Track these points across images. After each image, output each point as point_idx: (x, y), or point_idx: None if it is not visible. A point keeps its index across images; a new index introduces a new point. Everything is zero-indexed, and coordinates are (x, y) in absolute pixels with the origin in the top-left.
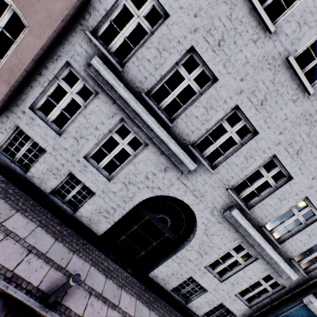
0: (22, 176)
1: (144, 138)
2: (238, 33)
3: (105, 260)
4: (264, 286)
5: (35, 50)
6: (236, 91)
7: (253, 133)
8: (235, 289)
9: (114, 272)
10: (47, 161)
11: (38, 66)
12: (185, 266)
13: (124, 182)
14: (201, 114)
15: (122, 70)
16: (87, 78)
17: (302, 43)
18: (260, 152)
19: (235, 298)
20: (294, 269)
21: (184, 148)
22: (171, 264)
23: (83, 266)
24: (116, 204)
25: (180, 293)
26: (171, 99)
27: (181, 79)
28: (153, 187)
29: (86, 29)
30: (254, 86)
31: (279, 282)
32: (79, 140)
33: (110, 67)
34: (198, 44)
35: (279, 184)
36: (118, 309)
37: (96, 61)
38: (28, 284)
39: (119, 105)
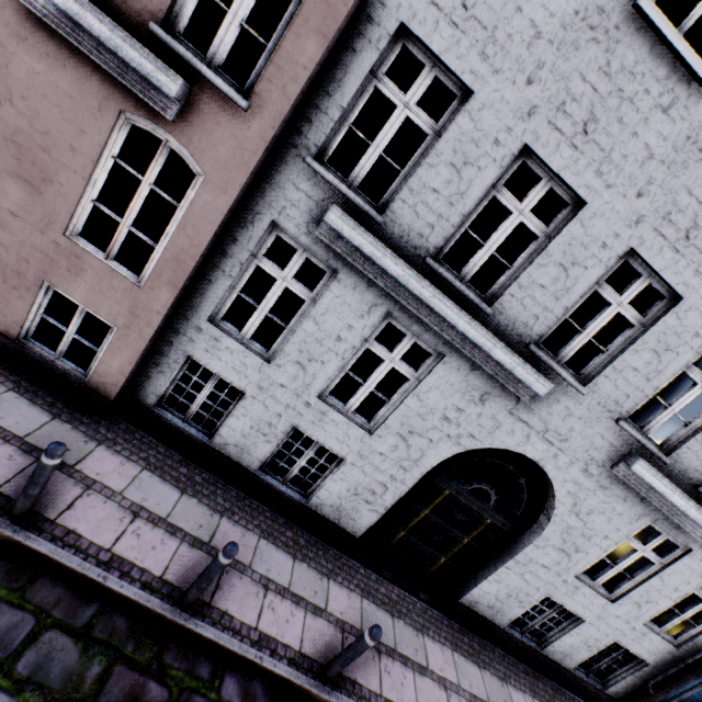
0: (206, 445)
1: (435, 344)
2: (628, 100)
3: (379, 583)
4: None
5: (219, 216)
6: (626, 220)
7: (669, 300)
8: (642, 613)
9: (401, 604)
10: (250, 412)
11: (219, 240)
12: (534, 578)
13: (400, 432)
14: (553, 279)
15: (382, 220)
16: (313, 246)
17: None
18: (688, 337)
19: (643, 631)
20: None
21: (518, 352)
22: (505, 577)
23: (351, 601)
24: (386, 475)
25: (526, 629)
26: (485, 258)
27: None
28: (460, 436)
29: (306, 155)
30: (668, 203)
31: None
32: (307, 365)
33: (358, 217)
34: (539, 138)
35: None
36: (429, 673)
37: (335, 214)
38: (286, 648)
39: (381, 288)
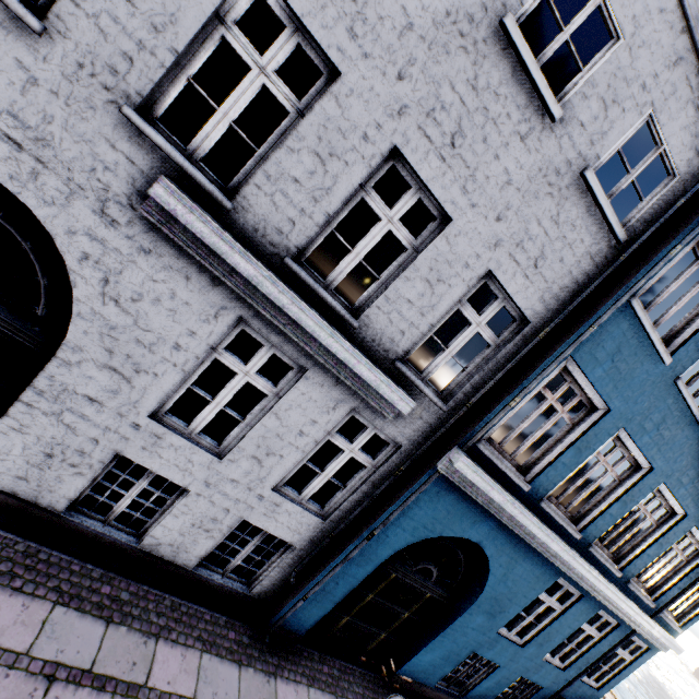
0: None
1: None
2: None
3: None
4: (348, 453)
5: None
6: None
7: None
8: (267, 472)
9: None
10: None
11: None
12: (83, 421)
13: None
14: None
15: None
16: None
17: None
18: None
19: (276, 500)
20: (413, 390)
21: None
22: (30, 422)
23: None
24: None
25: (111, 516)
26: None
27: None
28: None
29: None
30: None
31: (385, 435)
32: None
33: None
34: None
35: (310, 105)
36: None
37: None
38: None
39: None
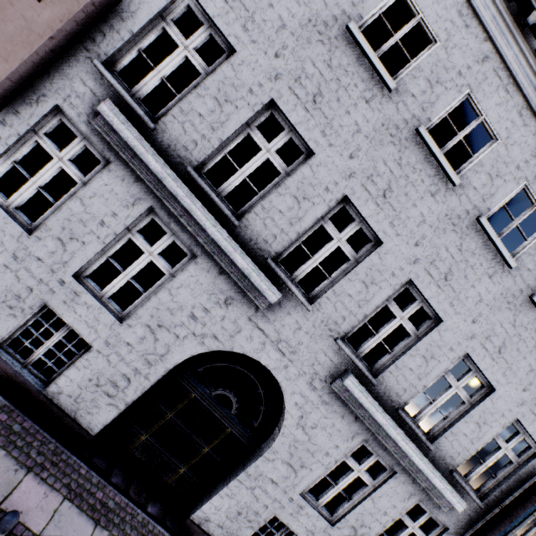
0: None
1: (190, 244)
2: (343, 87)
3: (99, 487)
4: (411, 528)
5: None
6: (343, 173)
7: (375, 244)
8: None
9: (116, 513)
10: None
11: (0, 108)
12: (264, 494)
13: (150, 324)
14: (289, 208)
15: (154, 127)
16: (91, 135)
17: (437, 110)
18: (388, 275)
19: None
20: (460, 490)
21: (260, 265)
22: (237, 492)
23: (46, 501)
24: (131, 368)
25: None
26: (239, 180)
27: (271, 165)
28: (205, 336)
29: (95, 58)
30: (371, 167)
31: (437, 518)
32: (68, 243)
33: (134, 120)
34: (282, 97)
35: (422, 332)
36: None
37: (108, 107)
38: None
39: (147, 185)
